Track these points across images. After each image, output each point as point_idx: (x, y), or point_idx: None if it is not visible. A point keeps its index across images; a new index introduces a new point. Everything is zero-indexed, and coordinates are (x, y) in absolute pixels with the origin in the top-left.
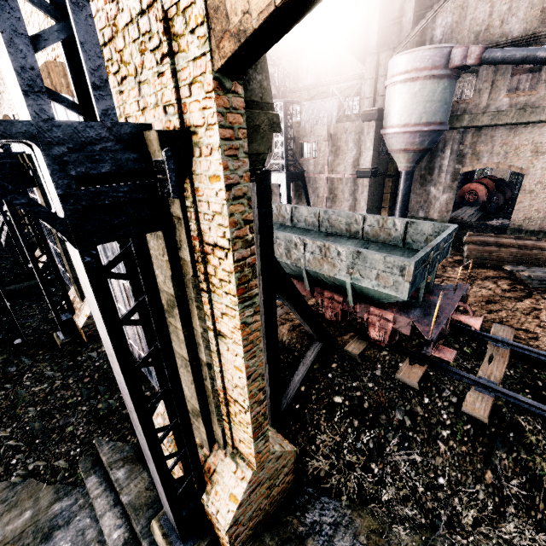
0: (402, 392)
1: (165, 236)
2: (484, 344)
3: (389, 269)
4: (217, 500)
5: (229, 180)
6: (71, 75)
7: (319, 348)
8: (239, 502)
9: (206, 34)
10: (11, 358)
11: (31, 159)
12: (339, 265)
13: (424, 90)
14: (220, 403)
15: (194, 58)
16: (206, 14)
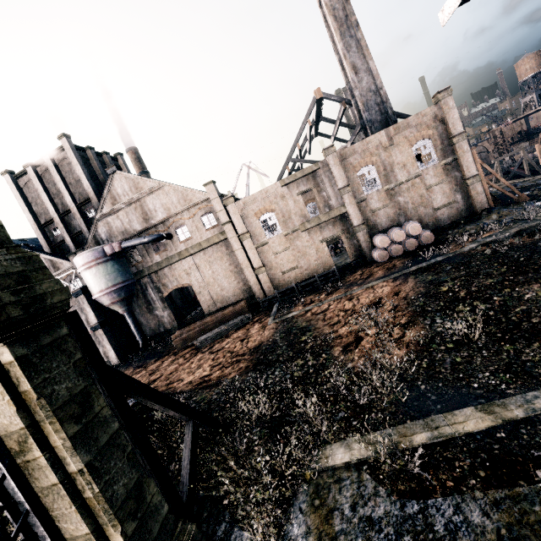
0: None
1: None
2: None
3: None
4: None
5: None
6: None
7: None
8: None
9: None
10: None
11: None
12: None
13: (99, 270)
14: None
15: None
16: None
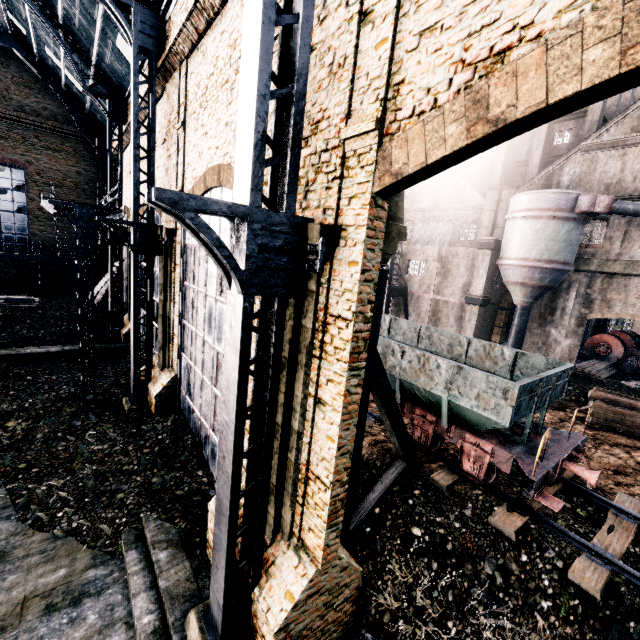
0: (494, 542)
1: (296, 304)
2: (603, 511)
3: (491, 389)
4: (270, 595)
5: (364, 266)
6: (270, 181)
7: (402, 467)
8: (295, 601)
9: (373, 171)
10: (79, 412)
11: (168, 232)
12: (437, 379)
13: (547, 228)
14: (299, 480)
15: (359, 183)
16: (375, 159)
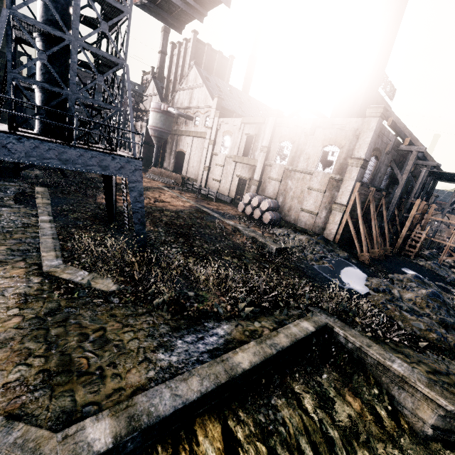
0: None
1: None
2: None
3: None
4: None
5: None
6: None
7: None
8: None
9: None
10: None
11: None
12: None
13: (154, 115)
14: None
15: None
16: None
